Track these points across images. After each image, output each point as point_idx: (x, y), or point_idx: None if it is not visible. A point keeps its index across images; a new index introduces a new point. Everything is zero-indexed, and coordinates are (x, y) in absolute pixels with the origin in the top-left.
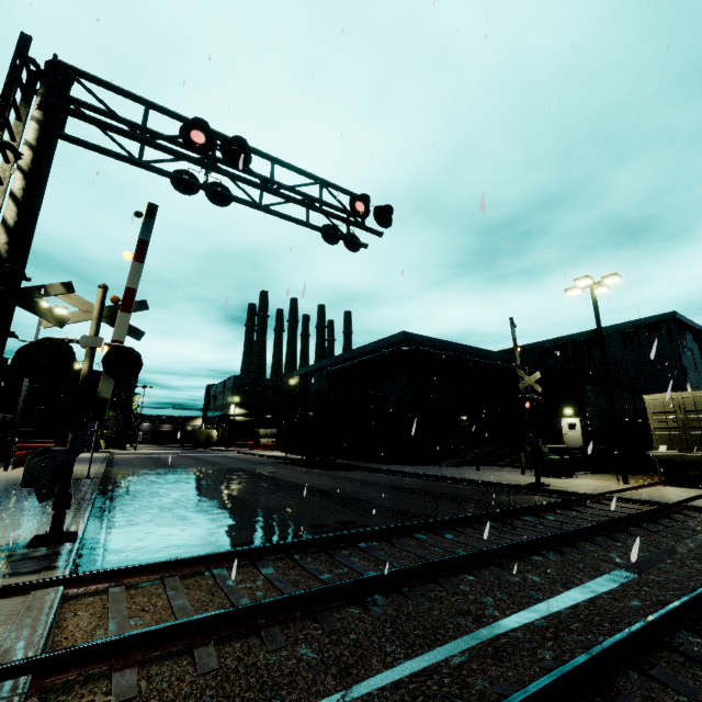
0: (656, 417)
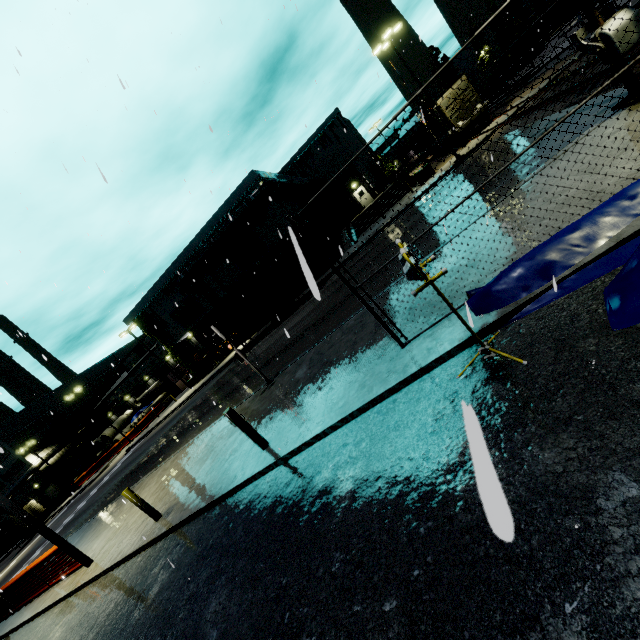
0: (448, 110)
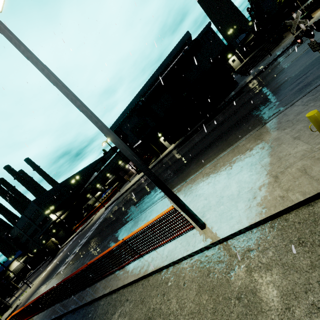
0: None
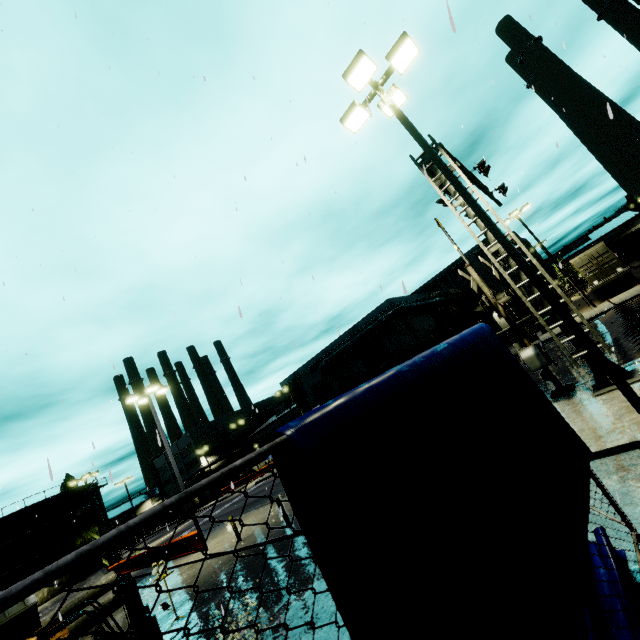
0: (582, 269)
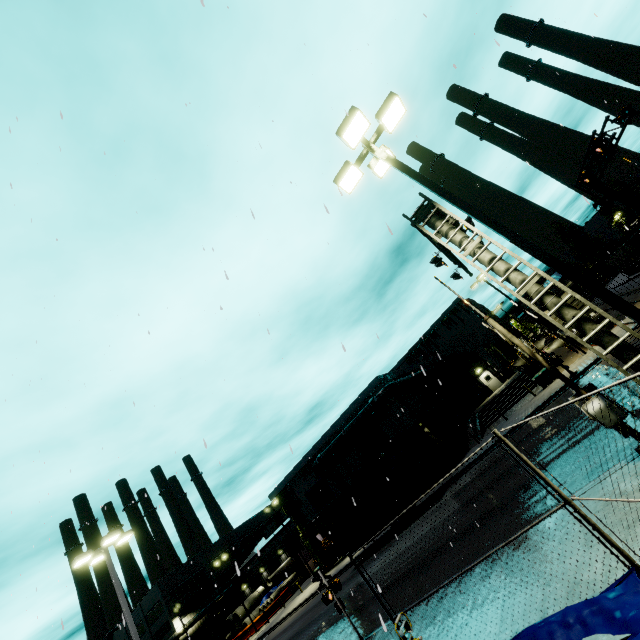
0: (557, 319)
